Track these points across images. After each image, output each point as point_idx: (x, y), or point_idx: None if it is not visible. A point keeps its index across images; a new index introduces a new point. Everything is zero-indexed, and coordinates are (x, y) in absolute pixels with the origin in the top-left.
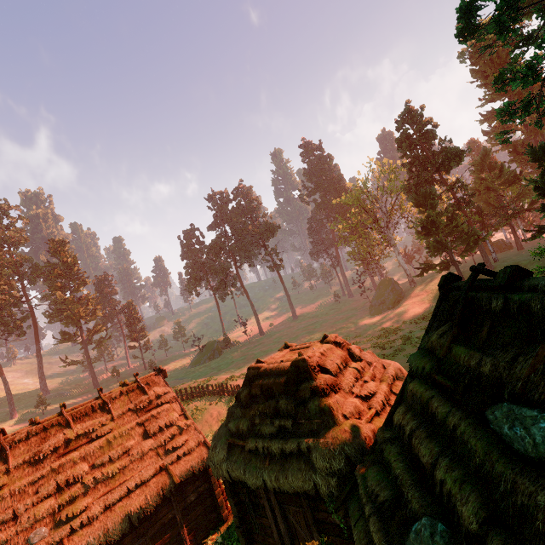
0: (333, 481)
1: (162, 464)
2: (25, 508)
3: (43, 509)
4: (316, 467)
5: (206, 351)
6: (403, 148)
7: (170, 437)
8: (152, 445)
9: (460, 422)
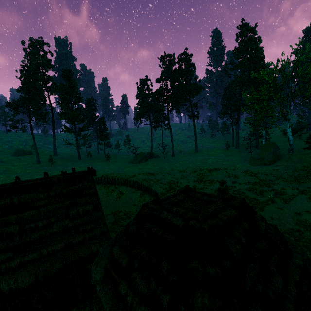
0: None
1: (70, 241)
2: None
3: None
4: None
5: (138, 157)
6: None
7: (83, 222)
8: (69, 225)
9: None
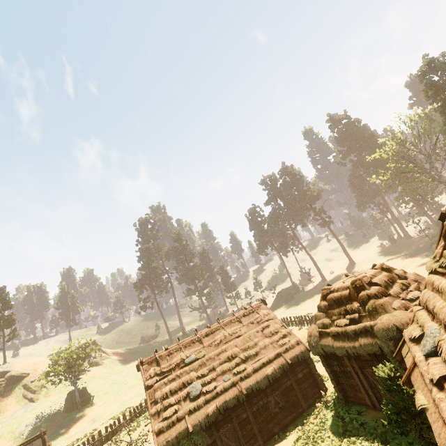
0: (391, 343)
1: (278, 352)
2: (217, 365)
3: (225, 367)
4: (378, 337)
5: (281, 296)
6: (429, 96)
7: (279, 338)
8: (269, 342)
9: (443, 285)
